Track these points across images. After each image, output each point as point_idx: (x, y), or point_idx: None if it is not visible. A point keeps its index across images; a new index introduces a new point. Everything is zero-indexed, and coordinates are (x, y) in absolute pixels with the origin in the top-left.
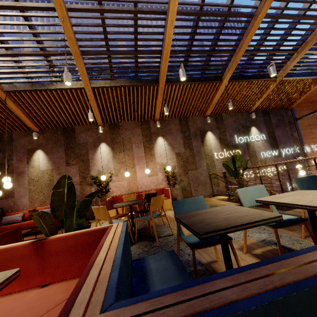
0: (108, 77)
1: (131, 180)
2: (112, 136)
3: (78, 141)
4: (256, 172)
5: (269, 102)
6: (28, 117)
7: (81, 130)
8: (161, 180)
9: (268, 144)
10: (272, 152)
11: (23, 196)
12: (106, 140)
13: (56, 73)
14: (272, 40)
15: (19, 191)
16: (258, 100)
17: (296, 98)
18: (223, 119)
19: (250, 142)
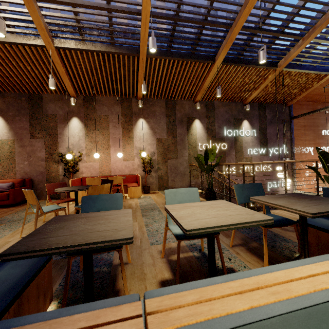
0: (76, 36)
1: (103, 162)
2: (86, 111)
3: (46, 111)
4: (239, 168)
5: (267, 95)
6: None
7: (50, 99)
8: (137, 166)
9: (258, 141)
10: (260, 150)
11: None
12: (79, 114)
13: (6, 21)
14: (275, 18)
15: None
16: (255, 90)
17: (297, 94)
18: (215, 107)
19: (239, 137)
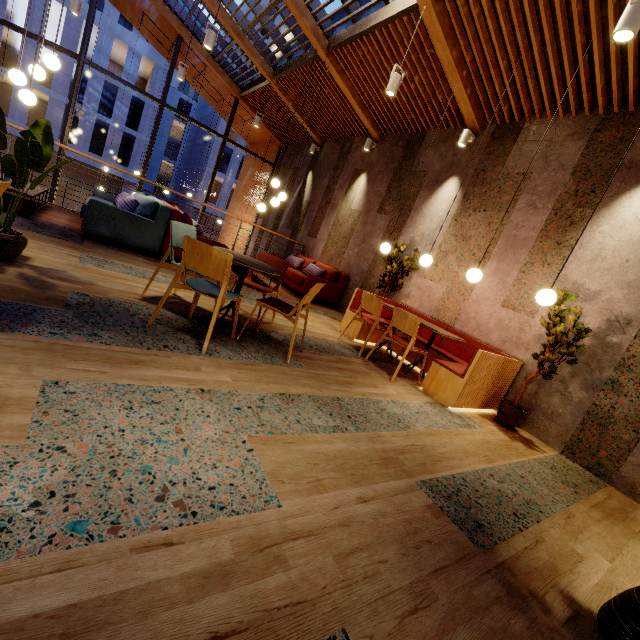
0: None
1: (455, 289)
2: (484, 163)
3: (416, 165)
4: None
5: None
6: (362, 106)
7: (435, 139)
8: (532, 336)
9: None
10: None
11: (322, 241)
12: (465, 171)
13: None
14: None
15: (322, 232)
16: None
17: None
18: None
19: None
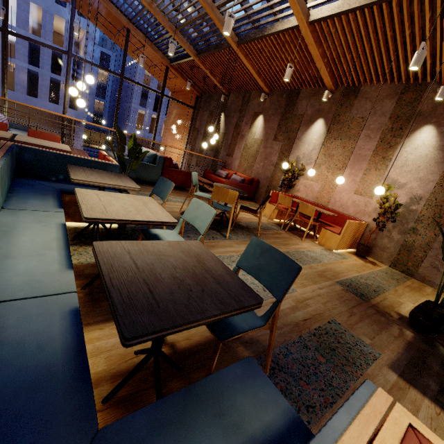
0: None
1: (326, 185)
2: (338, 110)
3: (296, 111)
4: None
5: None
6: (259, 74)
7: (306, 94)
8: (371, 209)
9: None
10: None
11: (237, 159)
12: (327, 115)
13: (273, 9)
14: None
15: (236, 153)
16: None
17: None
18: None
19: None
